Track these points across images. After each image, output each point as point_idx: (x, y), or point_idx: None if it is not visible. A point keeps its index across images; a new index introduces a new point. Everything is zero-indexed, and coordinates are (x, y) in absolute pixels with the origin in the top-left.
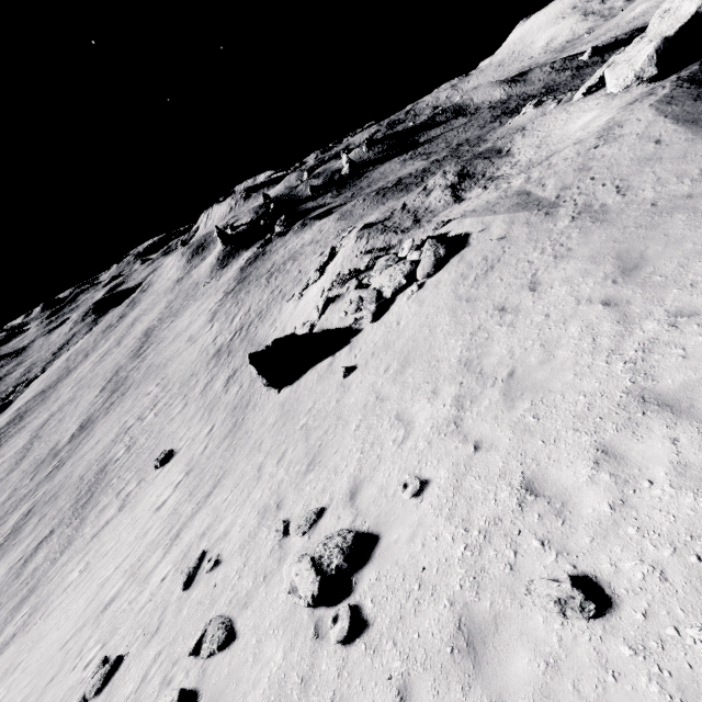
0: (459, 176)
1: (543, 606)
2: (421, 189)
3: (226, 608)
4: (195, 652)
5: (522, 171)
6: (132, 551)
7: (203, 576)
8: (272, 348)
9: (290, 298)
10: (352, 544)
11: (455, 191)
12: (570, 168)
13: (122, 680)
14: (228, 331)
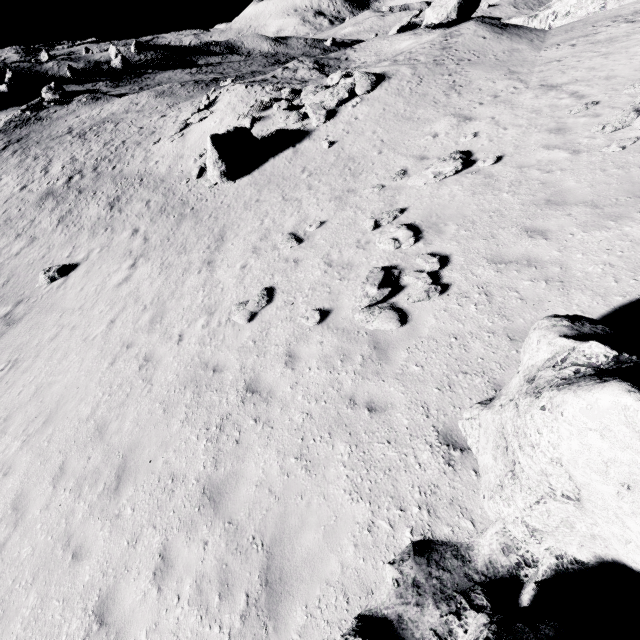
0: (317, 64)
1: (579, 110)
2: (283, 68)
3: (373, 215)
4: (376, 226)
5: (380, 62)
6: (125, 306)
7: (313, 232)
8: (234, 133)
9: (156, 141)
10: (460, 151)
11: (322, 71)
12: (433, 50)
13: (295, 283)
14: (50, 178)
